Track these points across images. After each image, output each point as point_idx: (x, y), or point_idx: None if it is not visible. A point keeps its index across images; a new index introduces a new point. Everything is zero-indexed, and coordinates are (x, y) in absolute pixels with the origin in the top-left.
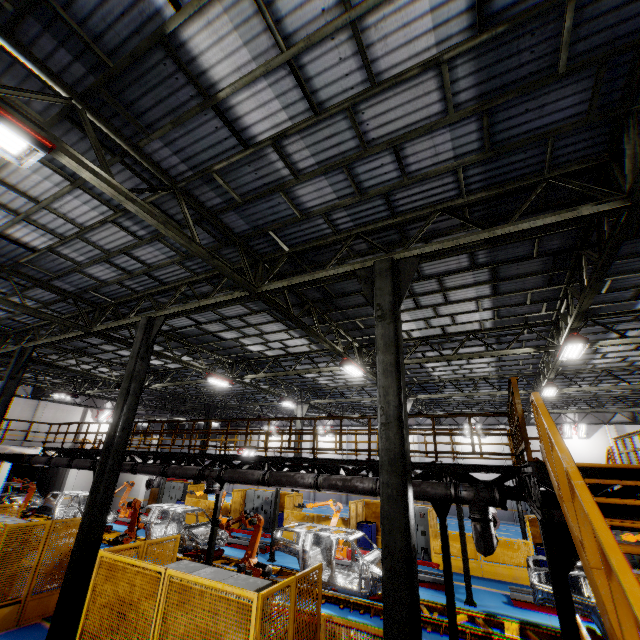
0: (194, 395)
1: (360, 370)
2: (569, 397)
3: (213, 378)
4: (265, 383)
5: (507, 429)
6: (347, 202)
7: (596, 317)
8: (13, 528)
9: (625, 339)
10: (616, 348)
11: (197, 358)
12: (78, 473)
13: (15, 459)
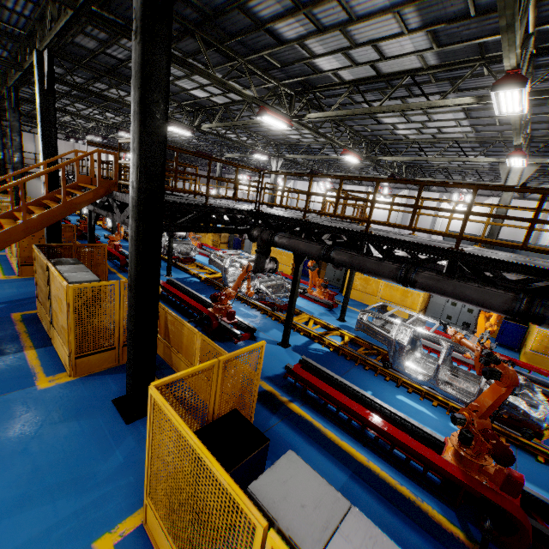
0: None
1: (184, 131)
2: (439, 167)
3: (119, 132)
4: (191, 138)
5: (410, 193)
6: None
7: (315, 89)
8: (0, 202)
9: (322, 113)
10: (394, 120)
11: (118, 115)
12: None
13: None
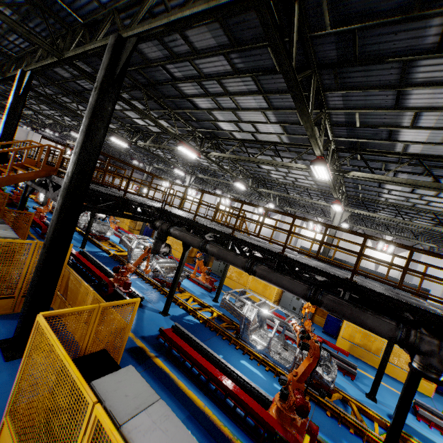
0: (108, 148)
1: (123, 143)
2: (299, 203)
3: (72, 132)
4: (130, 148)
5: (282, 217)
6: (2, 32)
7: (218, 138)
8: None
9: (220, 154)
10: (268, 167)
11: (74, 120)
12: None
13: None
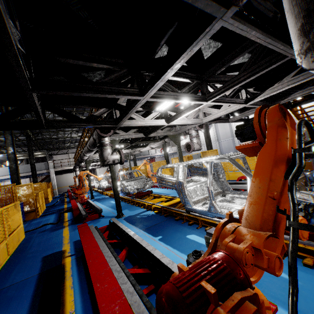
0: None
1: None
2: None
3: None
4: None
5: None
6: None
7: None
8: None
9: None
10: None
11: None
12: (100, 171)
13: (71, 171)
